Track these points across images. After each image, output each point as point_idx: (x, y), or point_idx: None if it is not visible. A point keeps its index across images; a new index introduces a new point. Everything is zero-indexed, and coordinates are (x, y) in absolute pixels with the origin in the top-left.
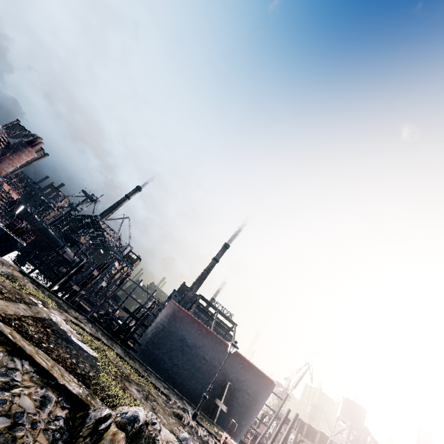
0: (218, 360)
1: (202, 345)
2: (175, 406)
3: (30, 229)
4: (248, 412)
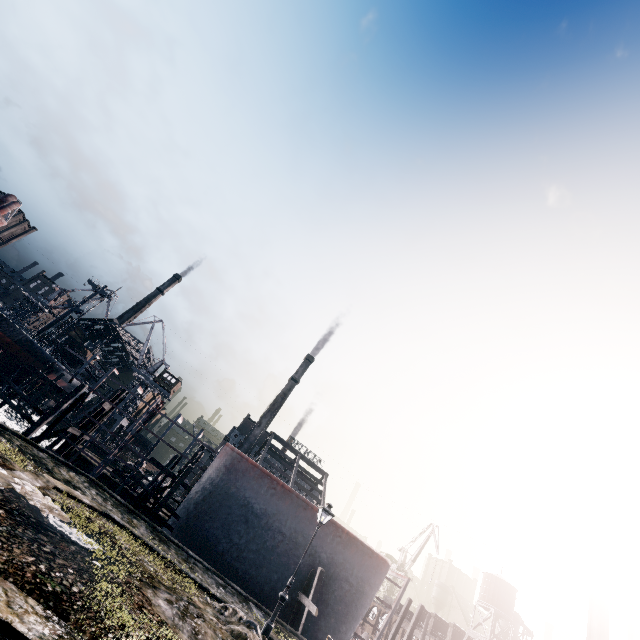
0: (303, 533)
1: (276, 512)
2: (235, 618)
3: (5, 342)
4: (349, 611)
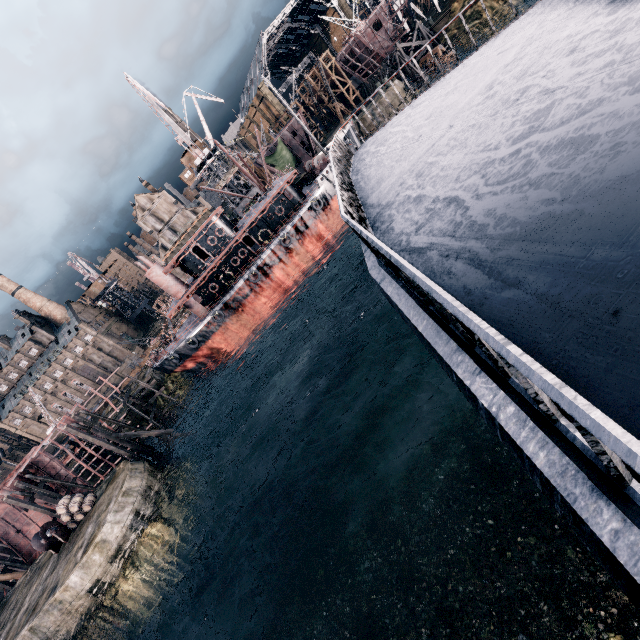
0: None
1: None
2: None
3: None
4: None
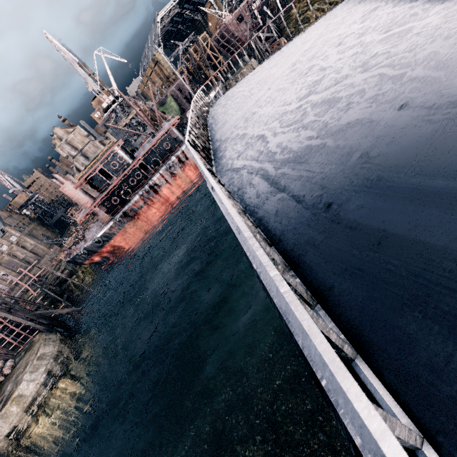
0: None
1: None
2: None
3: None
4: None
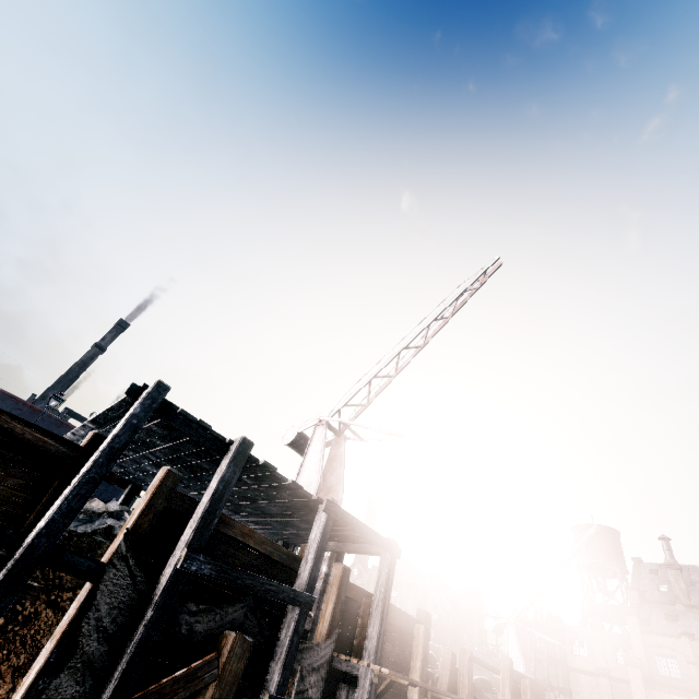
0: None
1: None
2: None
3: None
4: None
